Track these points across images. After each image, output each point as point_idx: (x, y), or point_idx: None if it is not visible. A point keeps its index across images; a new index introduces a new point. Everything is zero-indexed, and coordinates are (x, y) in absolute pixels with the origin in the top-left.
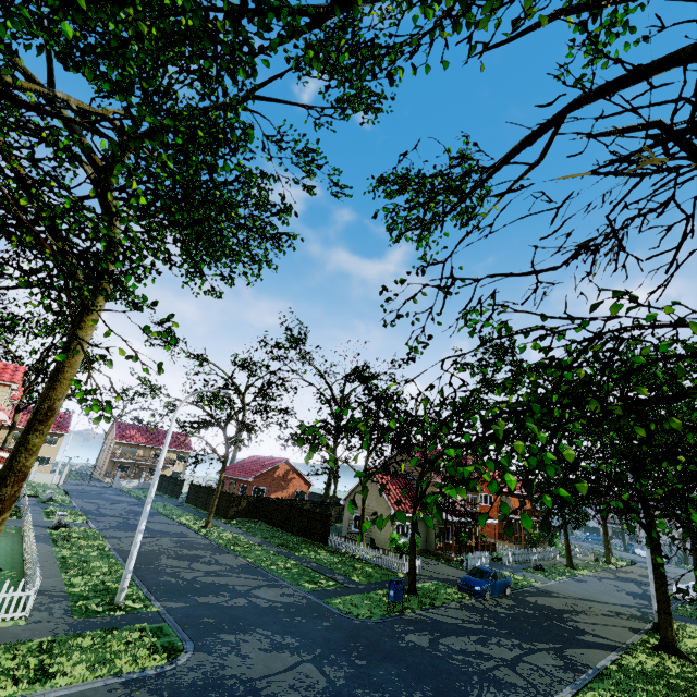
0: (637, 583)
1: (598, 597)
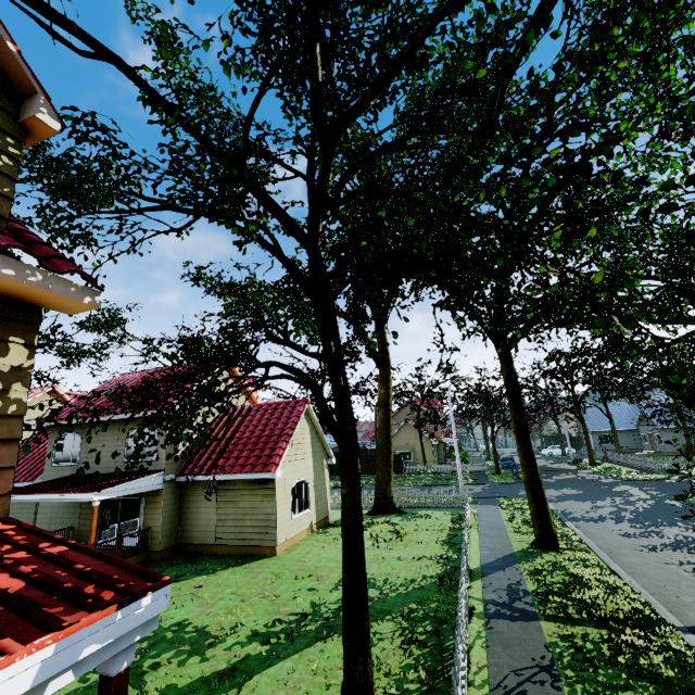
0: None
1: None
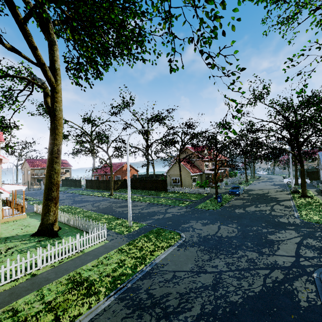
0: (269, 182)
1: (266, 188)
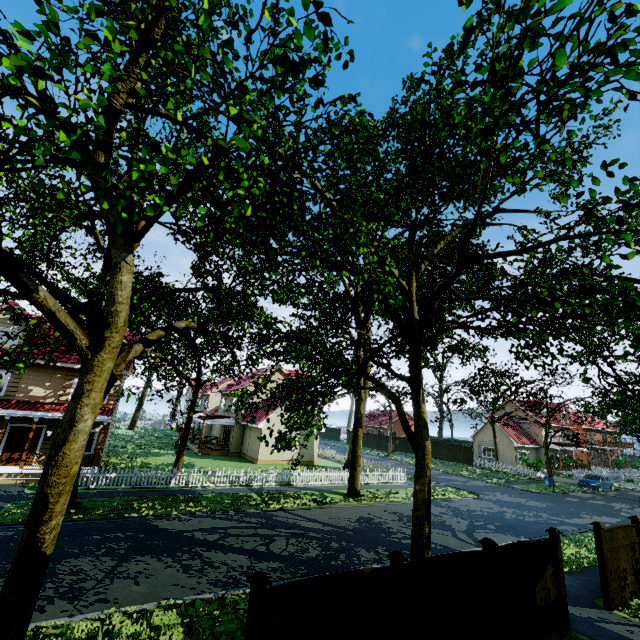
0: None
1: None
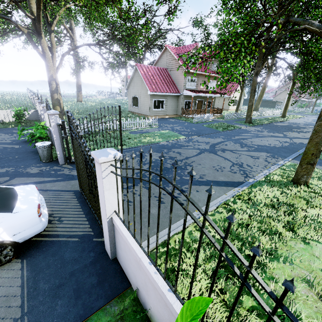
0: None
1: None
